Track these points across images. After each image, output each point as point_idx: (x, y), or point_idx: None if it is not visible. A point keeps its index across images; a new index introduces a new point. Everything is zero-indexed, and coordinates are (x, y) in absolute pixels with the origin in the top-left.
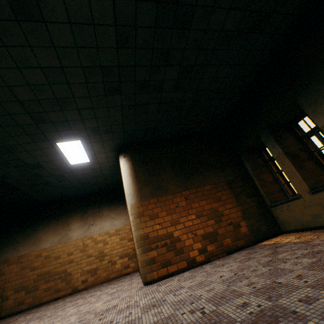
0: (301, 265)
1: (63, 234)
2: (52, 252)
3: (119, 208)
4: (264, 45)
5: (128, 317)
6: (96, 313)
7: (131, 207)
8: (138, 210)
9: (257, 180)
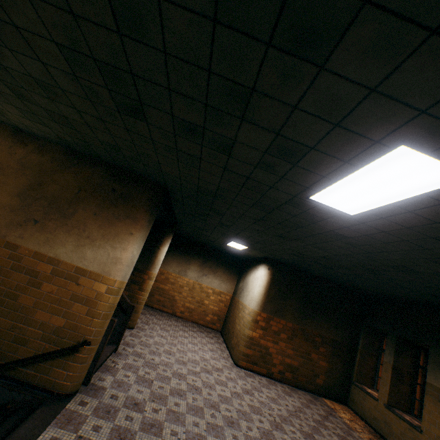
0: (331, 438)
1: (183, 268)
2: (171, 277)
3: (231, 276)
4: (436, 300)
5: (235, 388)
6: (211, 365)
7: (253, 311)
8: (256, 317)
9: (359, 357)
